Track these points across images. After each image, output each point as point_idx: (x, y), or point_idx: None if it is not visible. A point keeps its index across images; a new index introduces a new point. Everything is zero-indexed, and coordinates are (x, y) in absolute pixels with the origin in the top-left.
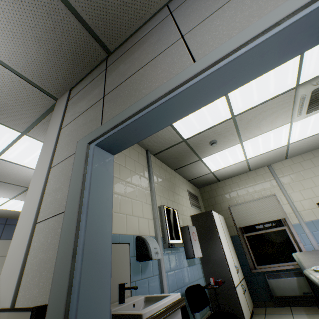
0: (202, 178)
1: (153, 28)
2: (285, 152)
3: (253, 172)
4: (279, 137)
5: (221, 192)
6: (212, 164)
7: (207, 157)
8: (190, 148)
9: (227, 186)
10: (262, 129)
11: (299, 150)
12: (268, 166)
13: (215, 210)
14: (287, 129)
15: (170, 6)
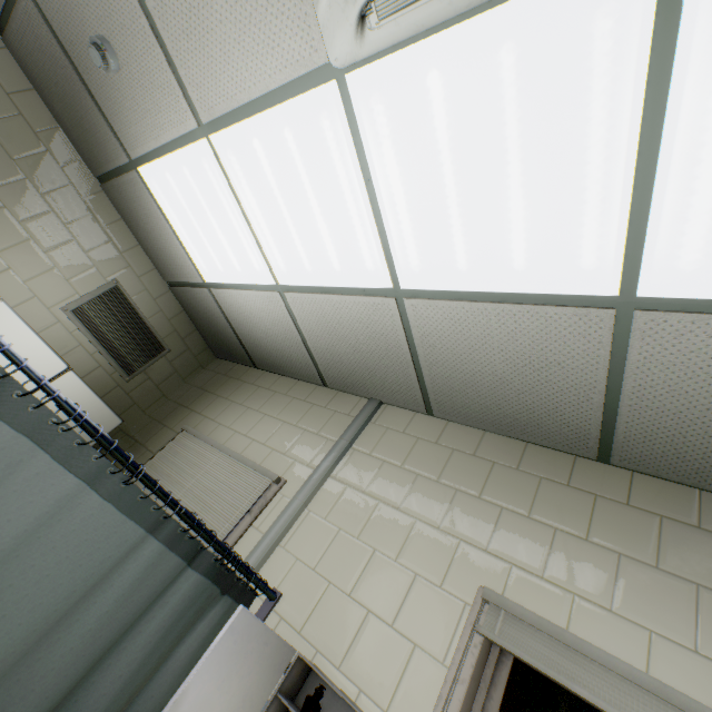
0: (196, 299)
1: None
2: (410, 353)
3: (330, 395)
4: (335, 192)
5: (229, 391)
6: (186, 233)
7: (147, 167)
8: (72, 59)
9: (253, 387)
10: (237, 65)
11: (469, 387)
12: (370, 401)
13: (167, 418)
14: (343, 135)
15: None
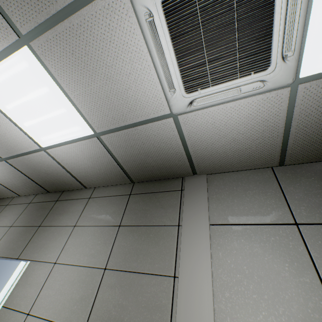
0: None
1: (2, 205)
2: None
3: None
4: None
5: None
6: None
7: None
8: None
9: None
10: None
11: None
12: None
13: None
14: None
15: (13, 199)
